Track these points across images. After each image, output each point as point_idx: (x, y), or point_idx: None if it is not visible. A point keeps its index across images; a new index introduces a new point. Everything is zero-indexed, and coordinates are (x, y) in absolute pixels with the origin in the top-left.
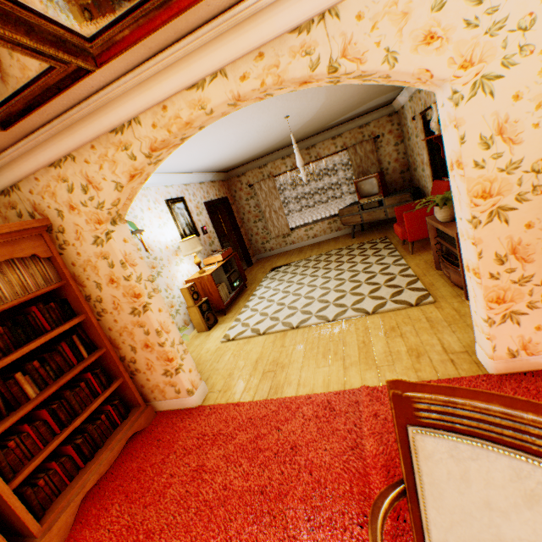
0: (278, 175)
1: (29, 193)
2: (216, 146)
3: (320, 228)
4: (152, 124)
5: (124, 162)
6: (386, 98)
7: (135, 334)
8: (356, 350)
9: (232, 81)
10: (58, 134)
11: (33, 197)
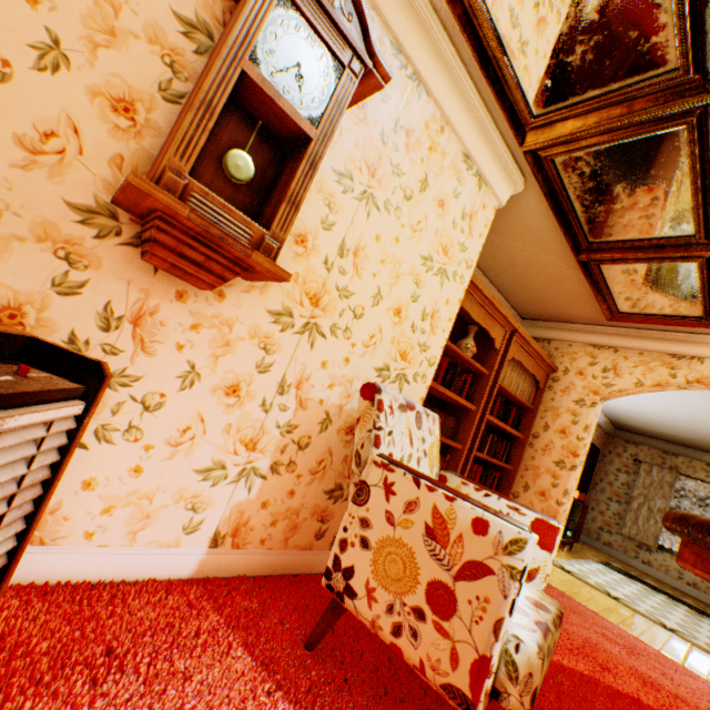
0: (686, 475)
1: (553, 348)
2: (665, 402)
3: None
4: None
5: (659, 373)
6: None
7: (540, 477)
8: None
9: None
10: (623, 335)
11: (553, 352)
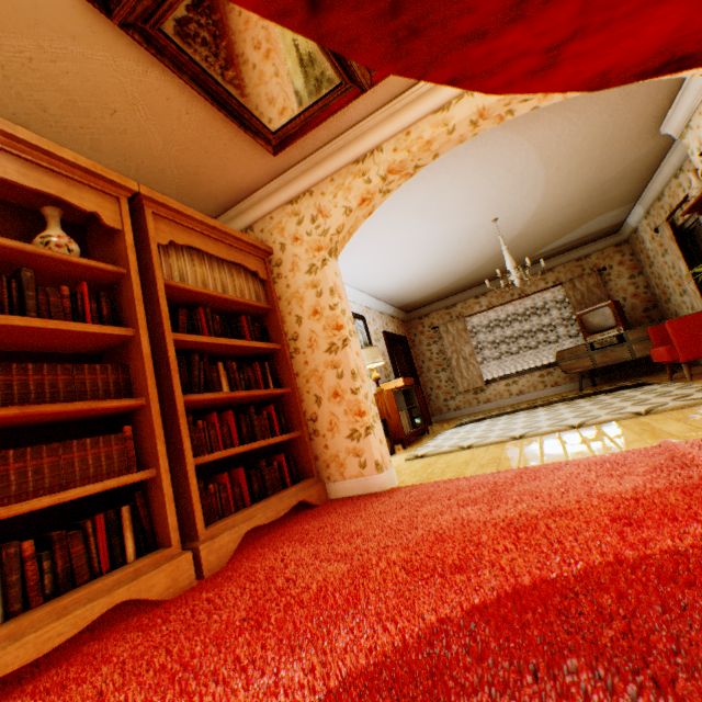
0: (469, 315)
1: (260, 233)
2: (412, 253)
3: (527, 381)
4: (393, 150)
5: (358, 187)
6: (612, 219)
7: (324, 378)
8: (633, 434)
9: (477, 98)
10: (306, 171)
11: (262, 236)
